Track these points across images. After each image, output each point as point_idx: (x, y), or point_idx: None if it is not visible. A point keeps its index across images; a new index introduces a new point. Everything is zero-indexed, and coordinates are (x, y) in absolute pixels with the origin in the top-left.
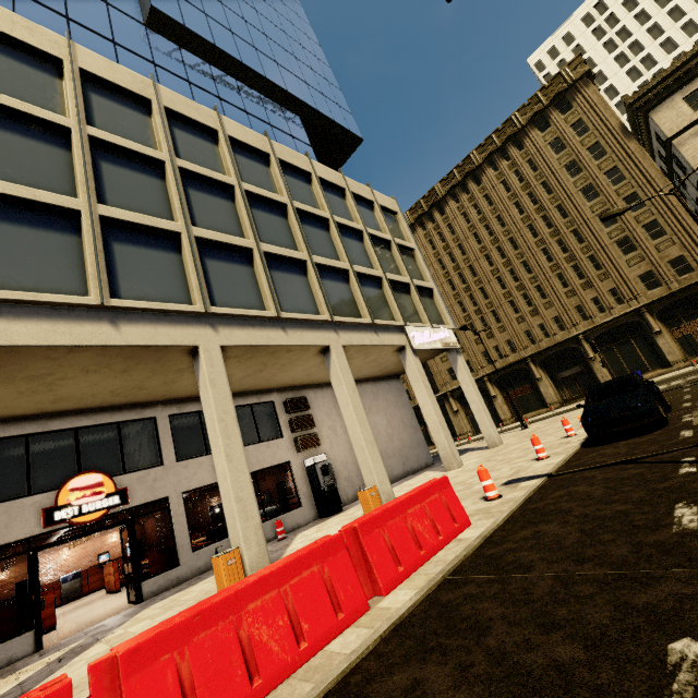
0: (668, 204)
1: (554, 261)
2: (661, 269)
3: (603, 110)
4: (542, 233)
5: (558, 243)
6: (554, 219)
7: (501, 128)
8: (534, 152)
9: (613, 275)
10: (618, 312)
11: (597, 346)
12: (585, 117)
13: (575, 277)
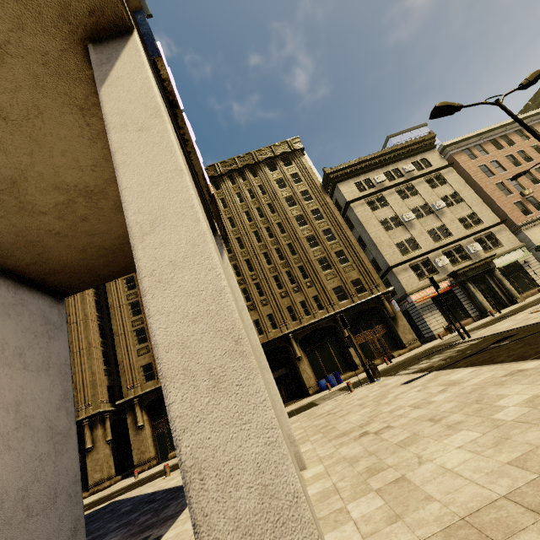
0: (349, 241)
1: (273, 264)
2: (348, 286)
3: (311, 173)
4: (265, 240)
5: (277, 251)
6: (275, 232)
7: (243, 156)
8: (265, 181)
9: (316, 284)
10: (320, 316)
11: (302, 347)
12: (300, 173)
13: (288, 281)
